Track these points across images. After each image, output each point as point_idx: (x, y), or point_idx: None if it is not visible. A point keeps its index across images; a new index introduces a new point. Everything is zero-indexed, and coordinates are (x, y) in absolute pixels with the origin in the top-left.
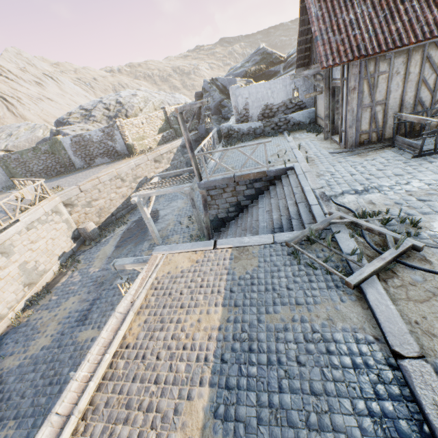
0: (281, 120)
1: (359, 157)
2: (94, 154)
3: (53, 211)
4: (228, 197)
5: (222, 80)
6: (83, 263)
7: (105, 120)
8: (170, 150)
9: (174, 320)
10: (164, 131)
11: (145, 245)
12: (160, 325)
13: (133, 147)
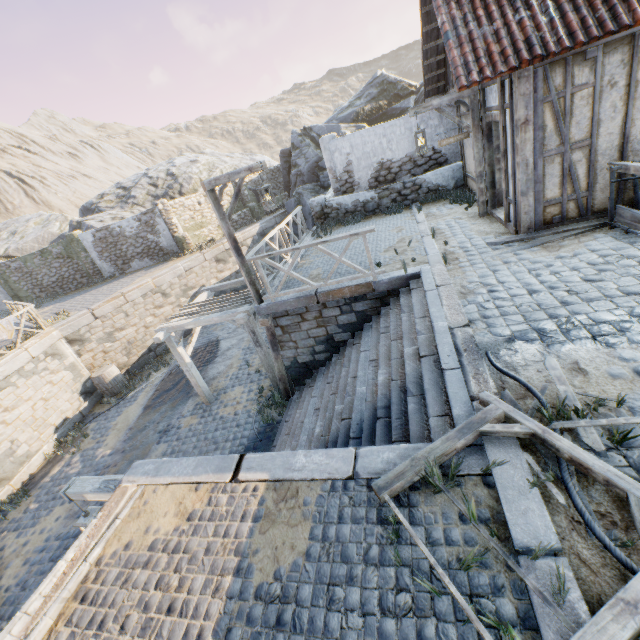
0: (407, 185)
1: (545, 250)
2: (128, 254)
3: (48, 353)
4: (310, 328)
5: (318, 129)
6: (91, 439)
7: (150, 202)
8: (242, 242)
9: None
10: (235, 212)
11: (188, 405)
12: None
13: (184, 241)
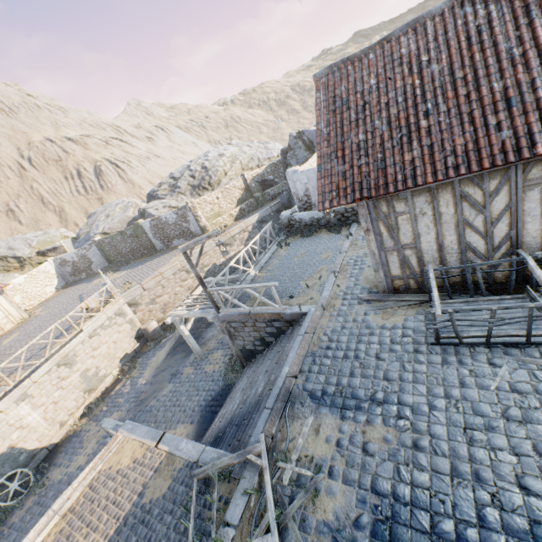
0: (348, 210)
1: (381, 316)
2: (171, 236)
3: (117, 313)
4: (250, 331)
5: (309, 133)
6: (137, 370)
7: (189, 191)
8: (244, 229)
9: (74, 541)
10: (244, 200)
11: (190, 358)
12: (64, 541)
13: (205, 229)
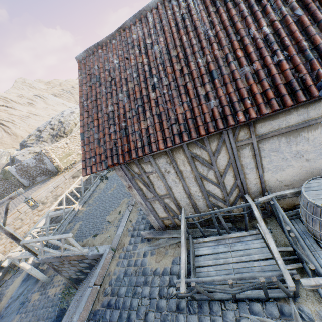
0: None
1: (155, 257)
2: (34, 175)
3: None
4: (69, 266)
5: None
6: None
7: (50, 139)
8: None
9: None
10: None
11: (39, 282)
12: None
13: (58, 167)
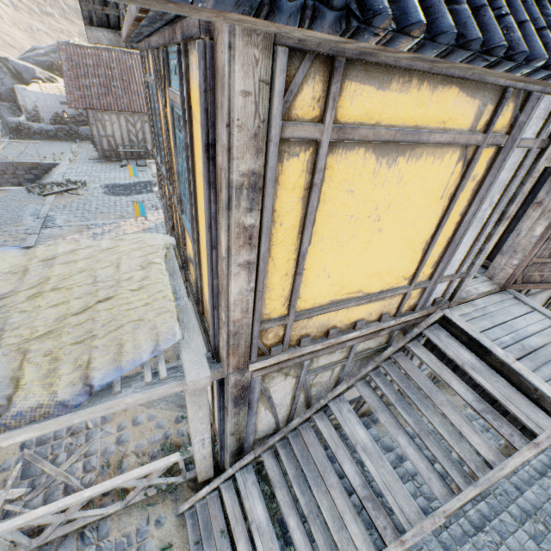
0: (72, 129)
1: (101, 163)
2: None
3: None
4: (10, 178)
5: (15, 63)
6: None
7: None
8: None
9: None
10: None
11: None
12: None
13: None
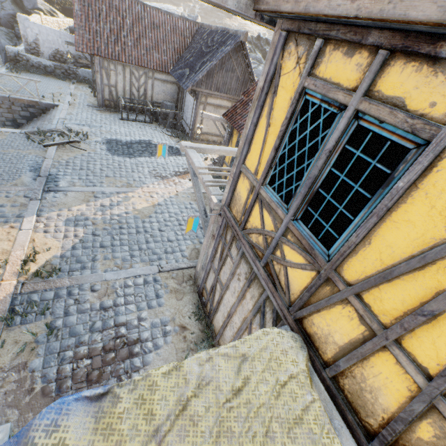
0: (71, 69)
1: (100, 112)
2: None
3: None
4: (4, 112)
5: None
6: None
7: None
8: None
9: None
10: None
11: None
12: None
13: None
